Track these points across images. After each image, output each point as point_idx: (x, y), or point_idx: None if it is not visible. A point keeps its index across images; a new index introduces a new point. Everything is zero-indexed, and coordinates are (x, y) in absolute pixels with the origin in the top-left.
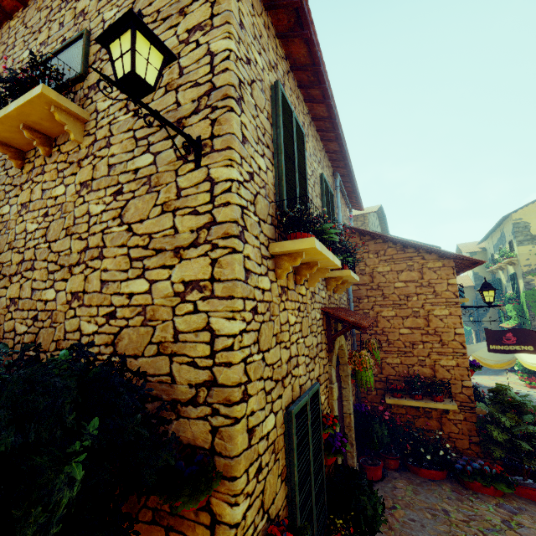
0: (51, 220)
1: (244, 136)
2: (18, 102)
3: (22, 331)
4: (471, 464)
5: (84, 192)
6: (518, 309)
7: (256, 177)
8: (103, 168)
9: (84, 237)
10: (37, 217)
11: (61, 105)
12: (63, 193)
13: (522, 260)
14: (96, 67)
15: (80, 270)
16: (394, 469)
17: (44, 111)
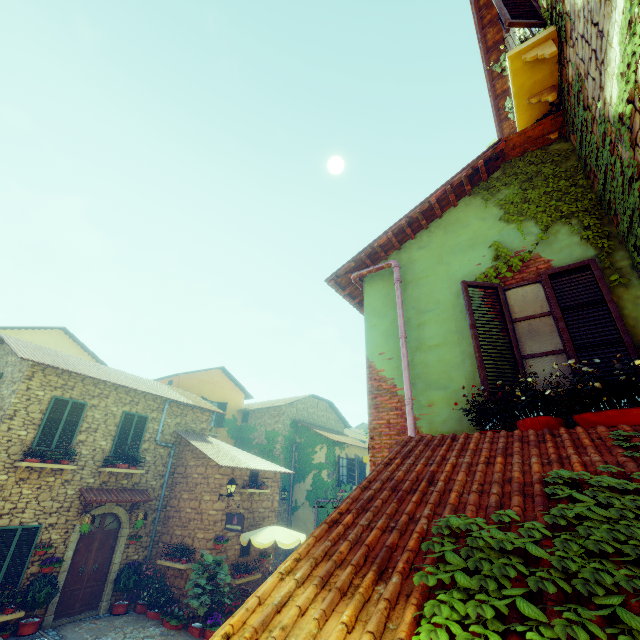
0: None
1: (11, 428)
2: None
3: None
4: (172, 607)
5: None
6: None
7: (15, 440)
8: None
9: None
10: None
11: None
12: None
13: None
14: None
15: None
16: (139, 612)
17: None
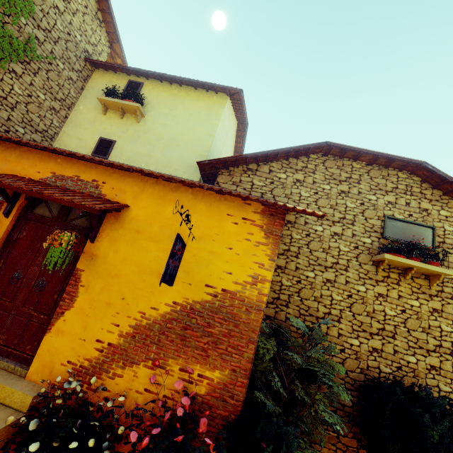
0: (408, 317)
1: None
2: (433, 268)
3: (386, 371)
4: None
5: (435, 314)
6: None
7: None
8: (449, 309)
9: (437, 339)
10: (395, 308)
11: (445, 275)
12: (418, 306)
13: None
14: (440, 250)
15: (436, 355)
16: None
17: (434, 272)
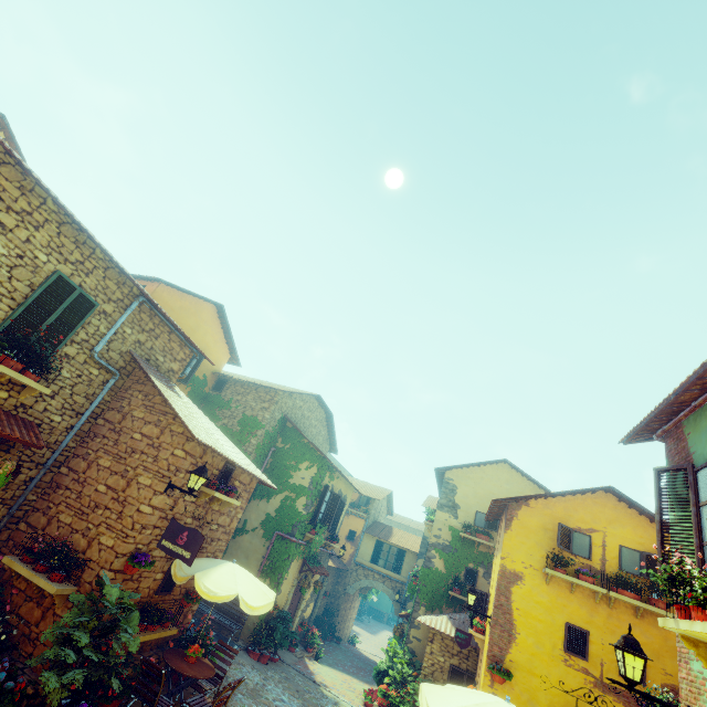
0: None
1: None
2: None
3: None
4: None
5: None
6: (413, 590)
7: None
8: None
9: None
10: None
11: None
12: None
13: (435, 527)
14: None
15: None
16: None
17: None
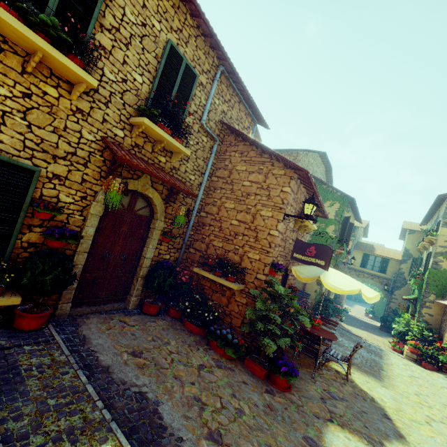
0: None
1: None
2: None
3: None
4: (222, 330)
5: None
6: (418, 284)
7: None
8: None
9: None
10: None
11: None
12: None
13: (440, 240)
14: None
15: None
16: (172, 317)
17: None
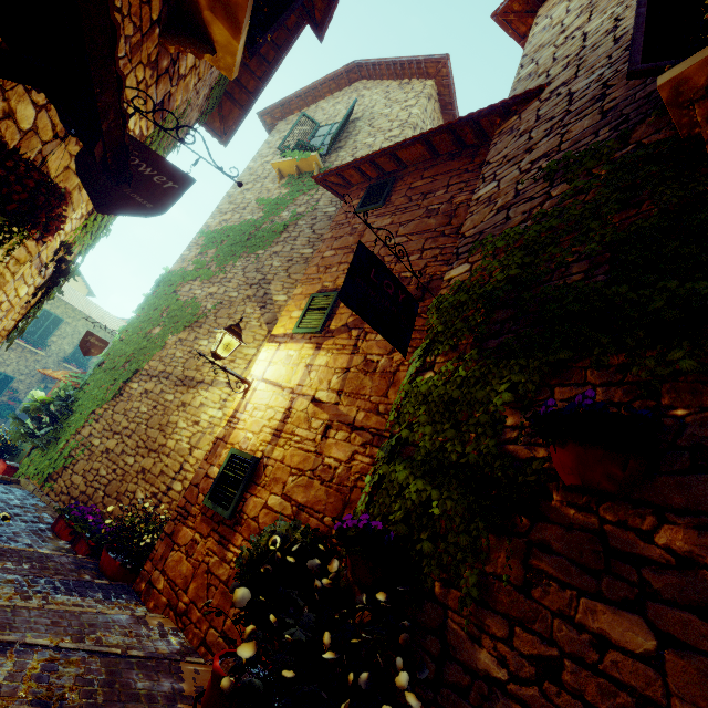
0: None
1: None
2: None
3: None
4: None
5: None
6: None
7: None
8: None
9: None
10: None
11: None
12: None
13: None
14: None
15: None
16: None
17: None
